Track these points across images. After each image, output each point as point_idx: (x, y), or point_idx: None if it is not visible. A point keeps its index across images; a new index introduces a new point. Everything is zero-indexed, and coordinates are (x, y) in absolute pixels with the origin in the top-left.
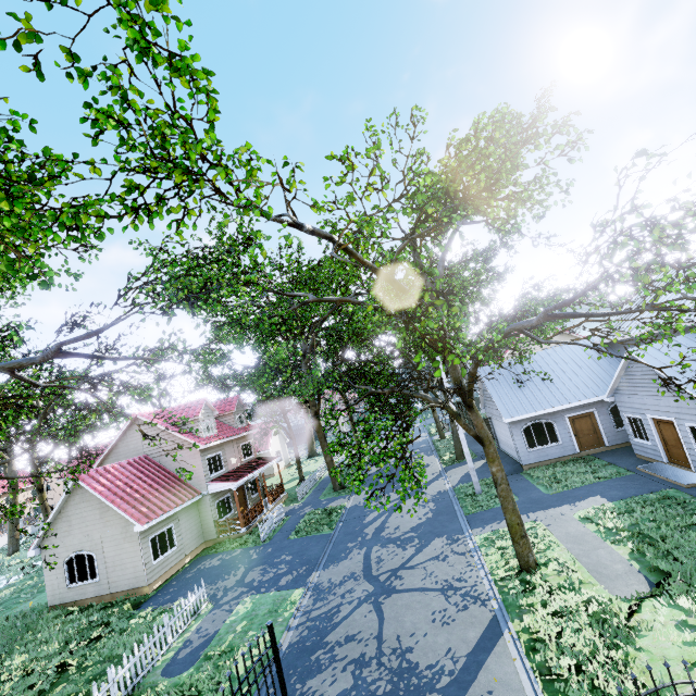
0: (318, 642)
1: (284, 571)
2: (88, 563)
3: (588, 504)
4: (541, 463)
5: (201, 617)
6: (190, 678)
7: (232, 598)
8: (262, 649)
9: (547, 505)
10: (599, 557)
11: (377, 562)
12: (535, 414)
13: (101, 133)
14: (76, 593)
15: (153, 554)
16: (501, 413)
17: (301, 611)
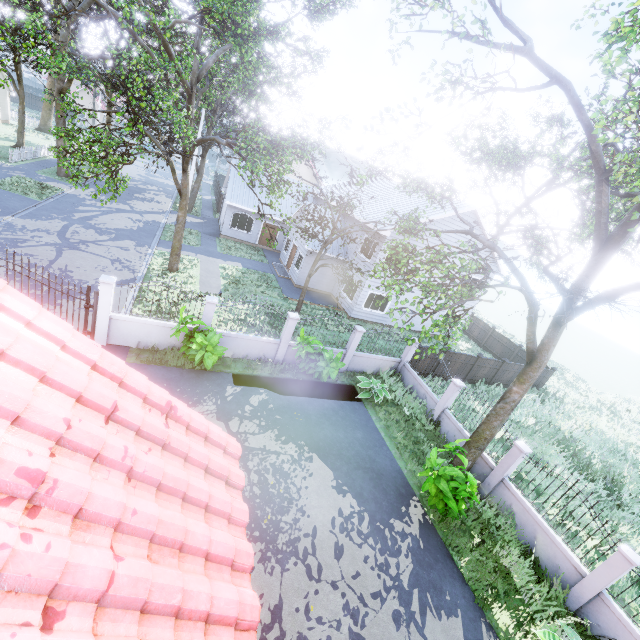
0: None
1: None
2: None
3: (232, 264)
4: (232, 239)
5: None
6: None
7: None
8: None
9: (212, 256)
10: (211, 280)
11: (74, 233)
12: (246, 209)
13: None
14: None
15: None
16: (227, 196)
17: None
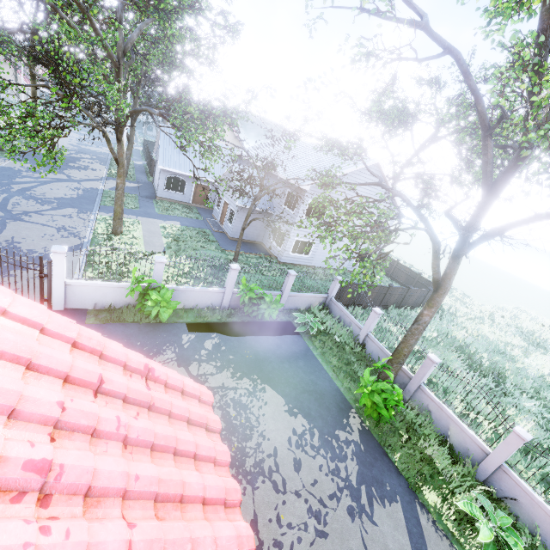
0: None
1: None
2: None
3: (171, 223)
4: (168, 200)
5: None
6: None
7: None
8: None
9: (152, 217)
10: (154, 239)
11: (15, 205)
12: (178, 172)
13: None
14: None
15: None
16: (159, 161)
17: None
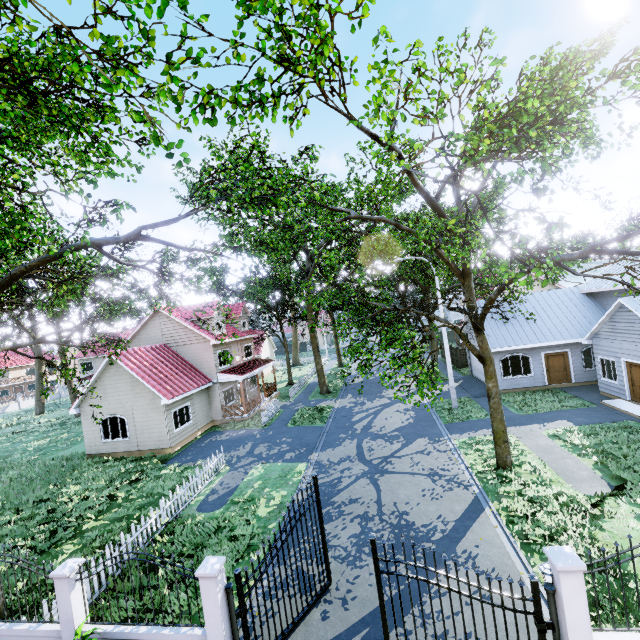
0: (326, 501)
1: (287, 449)
2: (120, 425)
3: (556, 425)
4: (511, 390)
5: (221, 474)
6: (222, 514)
7: (245, 464)
8: (279, 501)
9: (518, 422)
10: (567, 464)
11: (369, 451)
12: (515, 348)
13: (248, 17)
14: (110, 447)
15: (175, 424)
16: None
17: (307, 479)
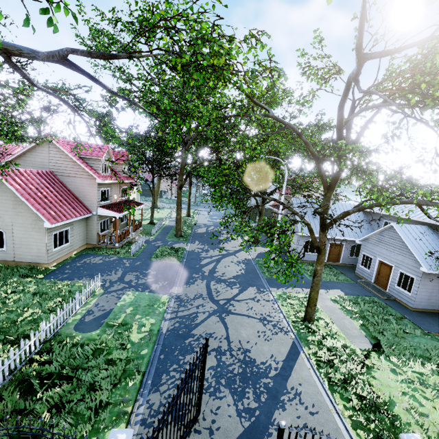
0: (187, 332)
1: (152, 280)
2: None
3: (334, 292)
4: (305, 261)
5: (97, 296)
6: (99, 336)
7: (118, 289)
8: (149, 329)
9: None
10: (345, 324)
11: (216, 292)
12: (316, 236)
13: None
14: None
15: (54, 244)
16: (299, 229)
17: (171, 310)
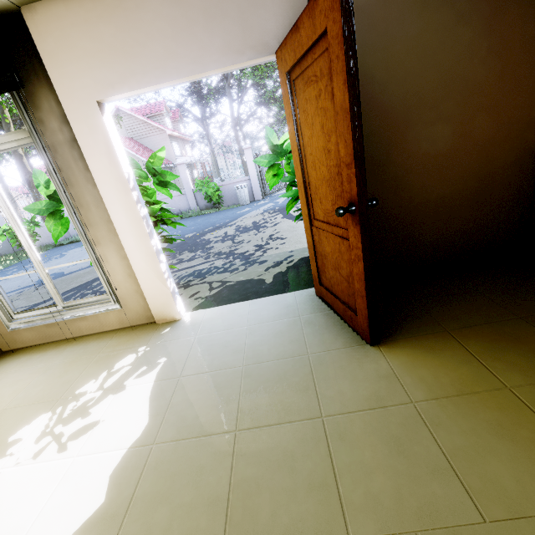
0: None
1: None
2: None
3: None
4: None
5: None
6: None
7: None
8: None
9: None
10: None
11: None
12: None
13: None
14: None
15: None
16: None
17: None
